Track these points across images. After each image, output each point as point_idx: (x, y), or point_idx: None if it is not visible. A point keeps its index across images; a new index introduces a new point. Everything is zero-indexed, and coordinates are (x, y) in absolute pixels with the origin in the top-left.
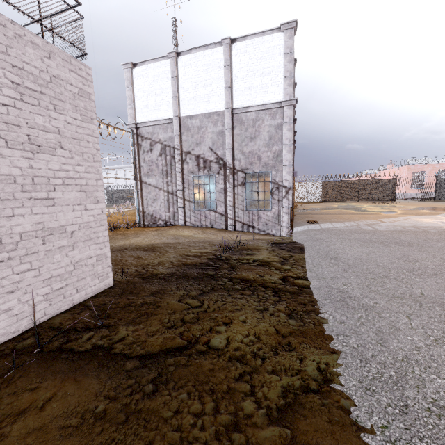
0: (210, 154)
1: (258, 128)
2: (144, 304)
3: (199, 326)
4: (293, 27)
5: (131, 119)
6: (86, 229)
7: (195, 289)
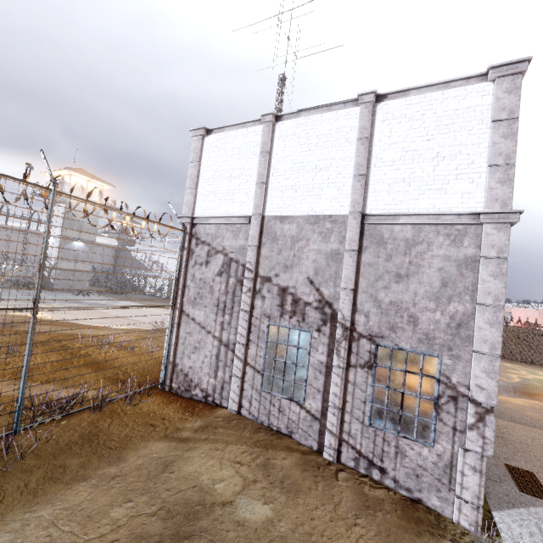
0: (307, 289)
1: (416, 258)
2: None
3: None
4: (520, 72)
5: (186, 209)
6: None
7: None
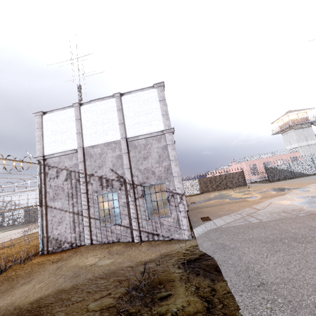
0: (111, 174)
1: (148, 150)
2: None
3: None
4: (162, 85)
5: (39, 152)
6: None
7: None
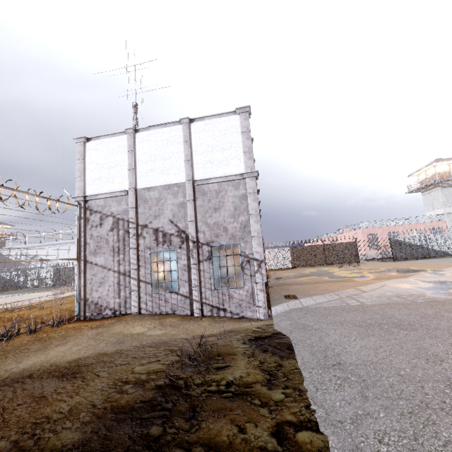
0: (170, 226)
1: (221, 199)
2: None
3: None
4: (247, 111)
5: (79, 191)
6: None
7: None
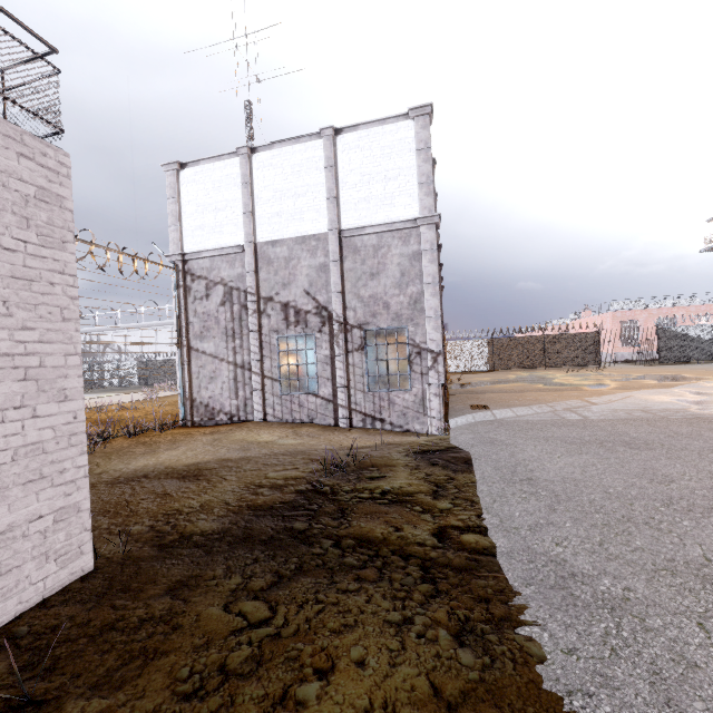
0: (306, 300)
1: (382, 259)
2: (146, 621)
3: (259, 686)
4: (428, 113)
5: (174, 247)
6: (33, 456)
7: (264, 571)
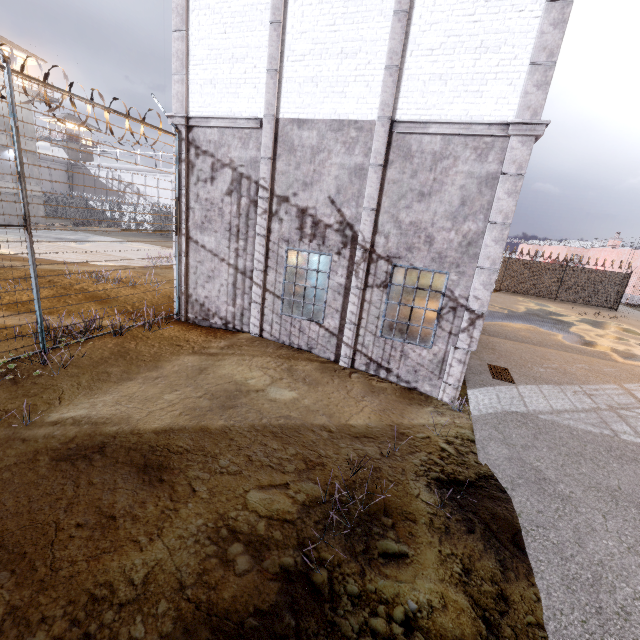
0: (328, 210)
1: (441, 174)
2: None
3: None
4: None
5: (177, 105)
6: None
7: None
